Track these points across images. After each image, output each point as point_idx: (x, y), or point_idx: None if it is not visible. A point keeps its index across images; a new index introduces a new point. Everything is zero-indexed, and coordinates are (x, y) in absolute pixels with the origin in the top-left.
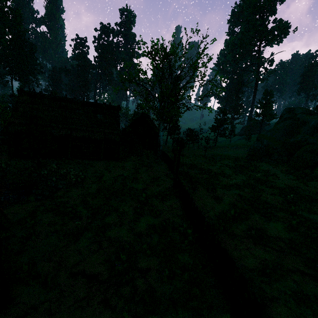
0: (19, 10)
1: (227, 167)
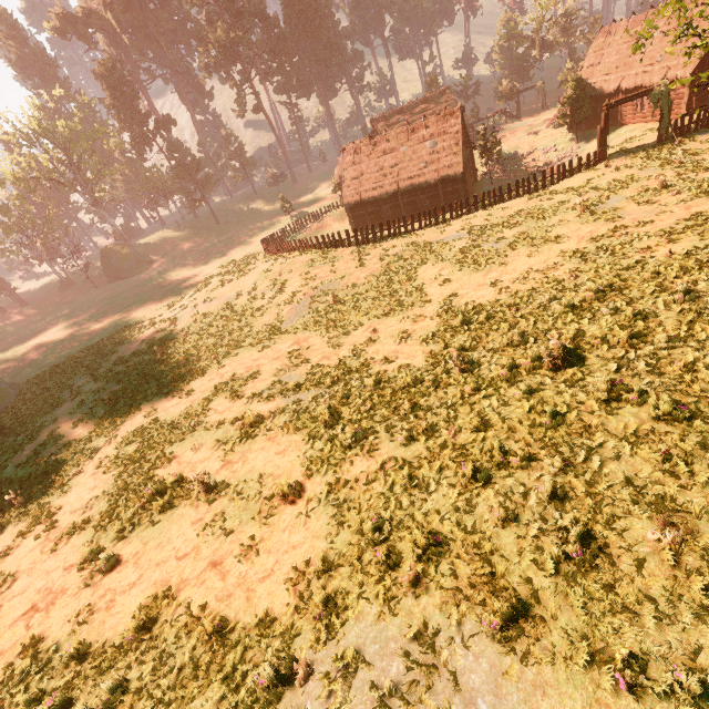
0: None
1: None
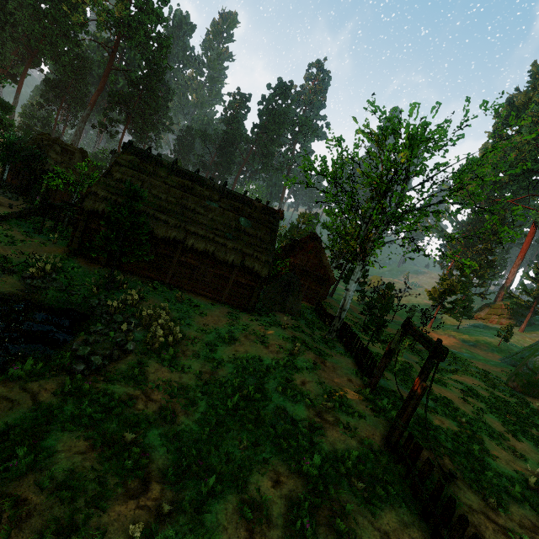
0: (170, 38)
1: (481, 400)
